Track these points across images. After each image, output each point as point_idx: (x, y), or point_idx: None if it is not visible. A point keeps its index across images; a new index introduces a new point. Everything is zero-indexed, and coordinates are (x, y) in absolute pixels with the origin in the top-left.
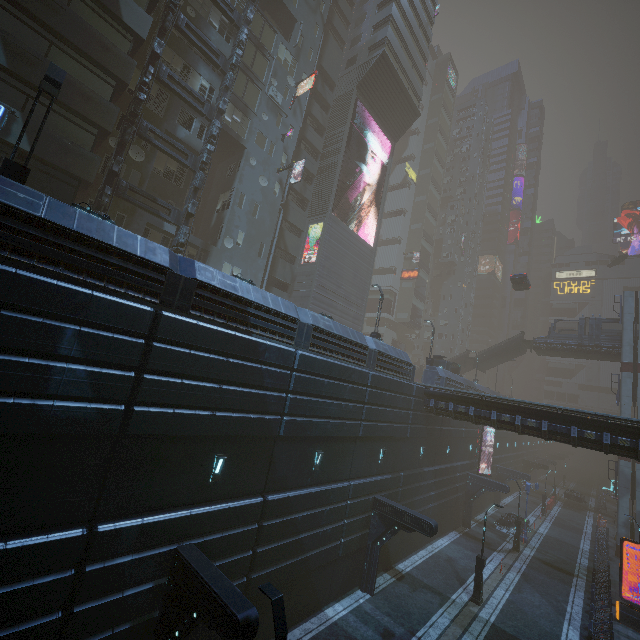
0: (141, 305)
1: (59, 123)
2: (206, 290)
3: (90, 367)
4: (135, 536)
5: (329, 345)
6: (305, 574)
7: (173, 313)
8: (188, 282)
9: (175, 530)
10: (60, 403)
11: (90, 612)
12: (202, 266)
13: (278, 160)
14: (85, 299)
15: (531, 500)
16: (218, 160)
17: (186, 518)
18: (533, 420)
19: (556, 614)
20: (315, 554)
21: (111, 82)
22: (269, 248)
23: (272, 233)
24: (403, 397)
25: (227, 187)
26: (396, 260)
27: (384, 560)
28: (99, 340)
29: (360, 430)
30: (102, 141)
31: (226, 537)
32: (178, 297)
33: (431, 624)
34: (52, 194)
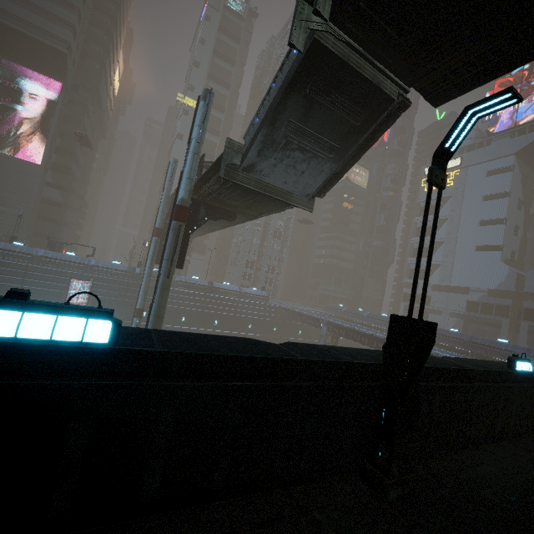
0: None
1: None
2: None
3: None
4: None
5: None
6: None
7: None
8: None
9: None
10: None
11: None
12: None
13: None
14: None
15: None
16: None
17: None
18: None
19: None
20: None
21: None
22: None
23: None
24: None
25: None
26: None
27: None
28: None
29: None
30: None
31: None
32: None
33: None
34: None
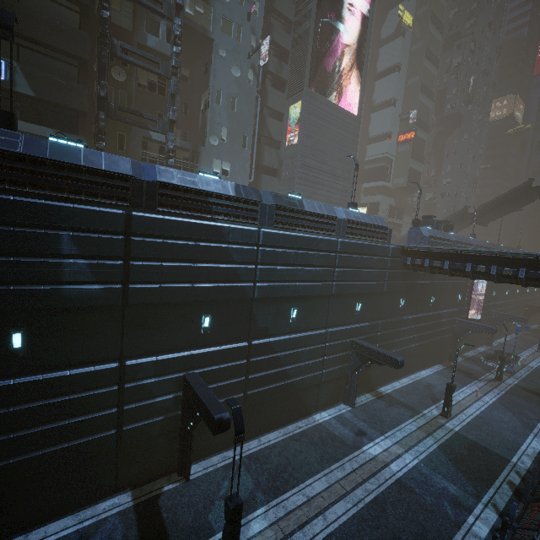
0: (113, 210)
1: (47, 63)
2: (168, 189)
3: (88, 260)
4: (152, 367)
5: (294, 220)
6: (293, 392)
7: (144, 212)
8: (150, 185)
9: (181, 364)
10: (75, 287)
11: (134, 409)
12: (162, 168)
13: (247, 44)
14: (69, 211)
15: (530, 339)
16: (194, 60)
17: (187, 356)
18: (510, 269)
19: (524, 428)
20: (299, 380)
21: (75, 8)
22: (252, 138)
23: (252, 123)
24: (377, 258)
25: (205, 86)
26: (391, 124)
27: (366, 385)
28: (88, 240)
29: (333, 289)
30: (86, 70)
31: (222, 368)
32: (144, 198)
33: (399, 429)
34: (61, 129)
